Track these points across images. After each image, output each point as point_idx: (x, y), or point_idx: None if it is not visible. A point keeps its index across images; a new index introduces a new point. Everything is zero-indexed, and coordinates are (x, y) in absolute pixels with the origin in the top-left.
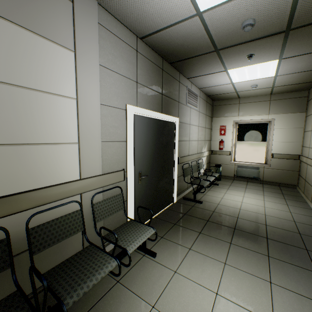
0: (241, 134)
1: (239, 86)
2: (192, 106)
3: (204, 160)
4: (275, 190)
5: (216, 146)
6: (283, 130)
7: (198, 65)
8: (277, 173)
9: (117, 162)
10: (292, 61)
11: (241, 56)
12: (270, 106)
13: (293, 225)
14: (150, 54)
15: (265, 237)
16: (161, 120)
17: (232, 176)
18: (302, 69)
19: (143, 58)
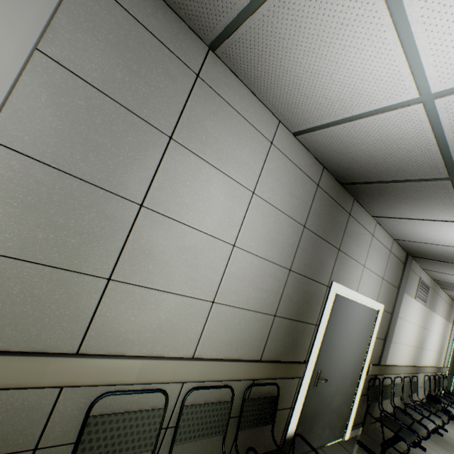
0: None
1: None
2: None
3: None
4: None
5: None
6: None
7: None
8: None
9: (446, 362)
10: None
11: None
12: None
13: None
14: None
15: None
16: None
17: None
18: None
19: None
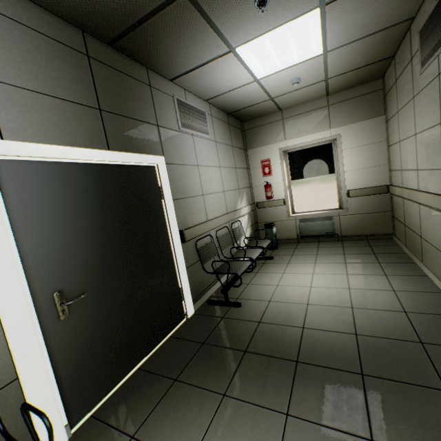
0: (295, 169)
1: (271, 84)
2: (196, 131)
3: (245, 221)
4: (362, 250)
5: (262, 194)
6: (356, 150)
7: (169, 41)
8: (360, 220)
9: None
10: (345, 8)
11: (244, 4)
12: (330, 115)
13: (405, 324)
14: (31, 14)
15: (358, 371)
16: (110, 165)
17: (294, 238)
18: (366, 30)
19: (0, 20)
